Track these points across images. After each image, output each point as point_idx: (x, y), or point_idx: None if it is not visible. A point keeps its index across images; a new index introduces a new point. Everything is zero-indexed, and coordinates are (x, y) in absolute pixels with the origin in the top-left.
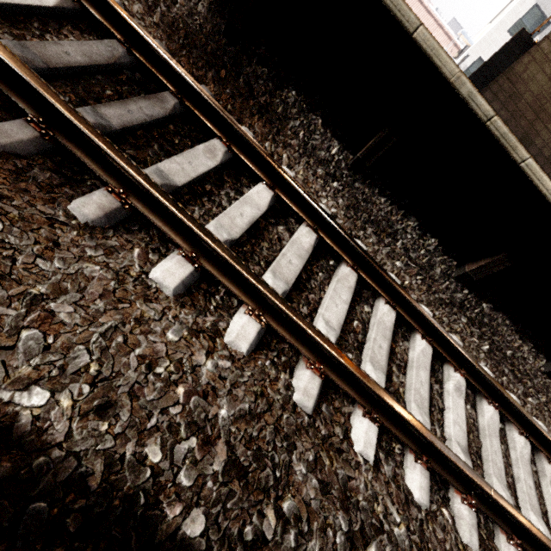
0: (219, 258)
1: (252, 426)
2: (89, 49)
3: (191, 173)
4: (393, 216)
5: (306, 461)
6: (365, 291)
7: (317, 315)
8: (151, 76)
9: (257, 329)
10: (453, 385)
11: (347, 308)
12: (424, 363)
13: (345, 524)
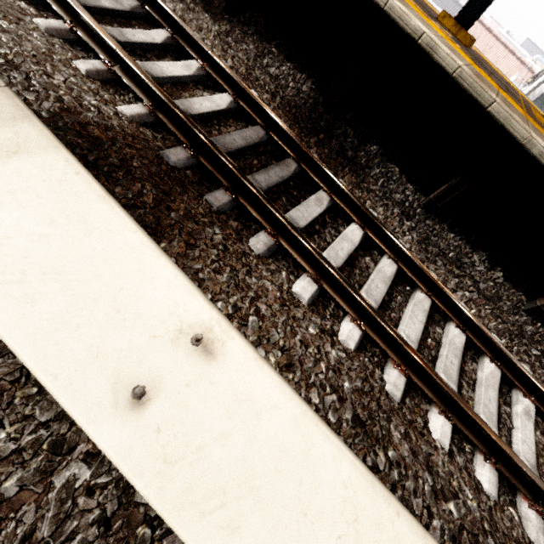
0: (334, 281)
1: (363, 398)
2: (245, 135)
3: (308, 218)
4: (462, 250)
5: (399, 431)
6: (436, 315)
7: (398, 330)
8: (276, 146)
9: (359, 334)
10: (521, 408)
11: (422, 327)
12: (492, 384)
13: (431, 480)
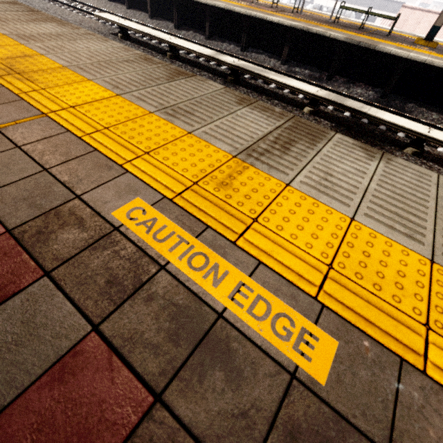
0: None
1: None
2: None
3: None
4: None
5: None
6: None
7: None
8: None
9: None
10: None
11: None
12: None
13: None
